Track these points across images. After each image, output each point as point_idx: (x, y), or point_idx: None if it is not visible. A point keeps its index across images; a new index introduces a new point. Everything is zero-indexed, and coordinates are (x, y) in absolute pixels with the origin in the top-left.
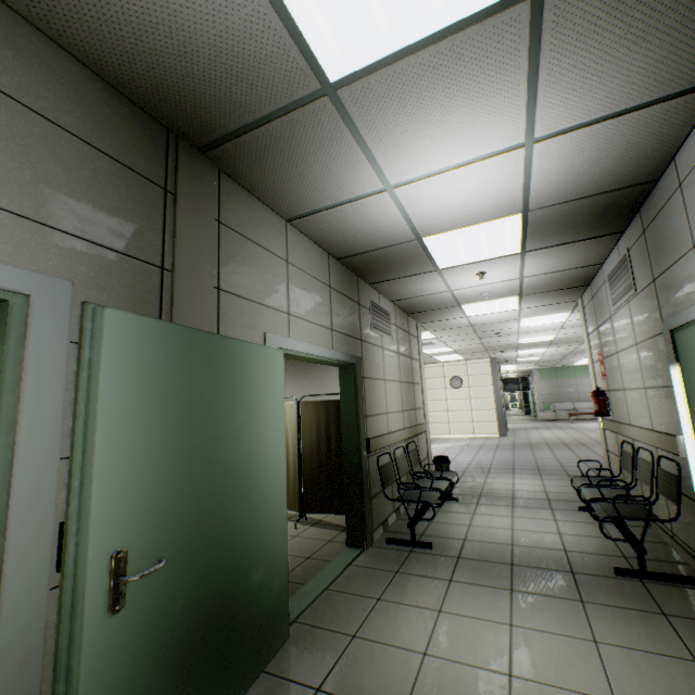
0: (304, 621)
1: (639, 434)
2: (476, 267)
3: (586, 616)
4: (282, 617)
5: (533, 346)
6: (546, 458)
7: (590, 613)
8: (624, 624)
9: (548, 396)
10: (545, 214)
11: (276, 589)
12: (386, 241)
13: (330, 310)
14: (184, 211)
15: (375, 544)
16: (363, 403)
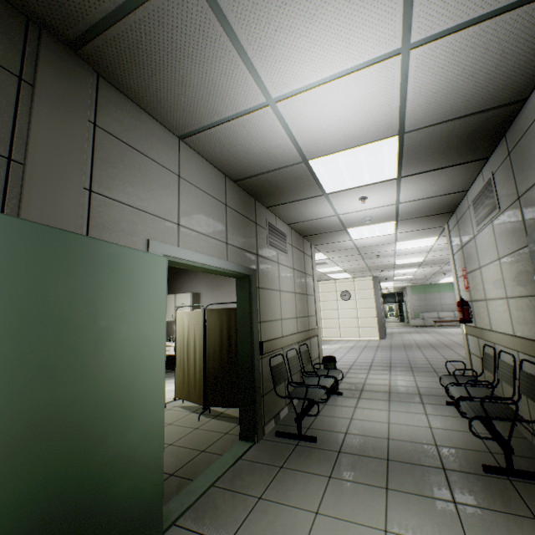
0: (182, 524)
1: (500, 339)
2: (358, 192)
3: (460, 520)
4: (153, 526)
5: (407, 267)
6: (417, 357)
7: (463, 516)
8: (499, 532)
9: (418, 307)
10: (419, 137)
11: (146, 498)
12: (275, 163)
13: (226, 225)
14: (44, 103)
15: (265, 437)
16: (257, 310)
